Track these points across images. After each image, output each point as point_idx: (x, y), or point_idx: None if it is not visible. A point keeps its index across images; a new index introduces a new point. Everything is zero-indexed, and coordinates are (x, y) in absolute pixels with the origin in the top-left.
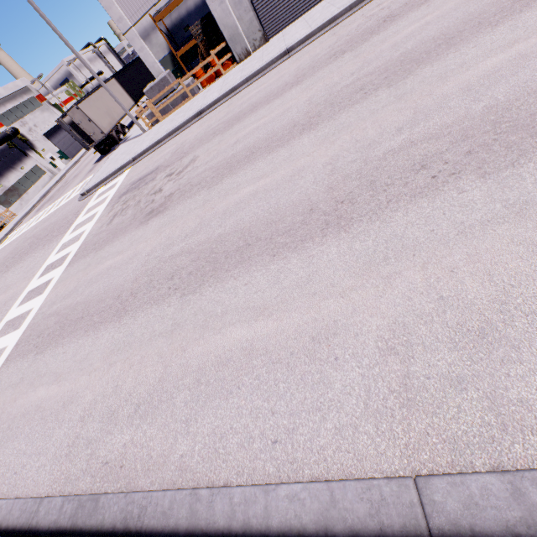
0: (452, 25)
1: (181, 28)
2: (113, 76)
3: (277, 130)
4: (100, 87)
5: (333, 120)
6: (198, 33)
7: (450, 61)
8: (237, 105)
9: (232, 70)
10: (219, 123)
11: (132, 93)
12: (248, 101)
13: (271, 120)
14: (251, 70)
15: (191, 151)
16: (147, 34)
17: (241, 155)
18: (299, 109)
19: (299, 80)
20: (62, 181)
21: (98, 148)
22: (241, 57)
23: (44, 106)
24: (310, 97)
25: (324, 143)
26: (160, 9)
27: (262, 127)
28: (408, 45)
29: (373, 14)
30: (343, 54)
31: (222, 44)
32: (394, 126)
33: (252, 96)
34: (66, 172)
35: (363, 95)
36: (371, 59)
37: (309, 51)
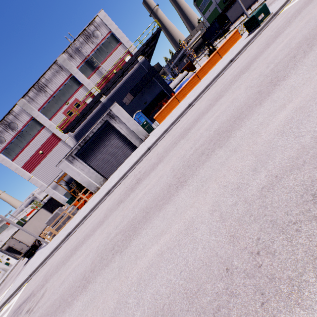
0: (150, 200)
1: (73, 179)
2: (42, 207)
3: (77, 278)
4: (31, 217)
5: (94, 282)
6: (74, 185)
7: (142, 238)
8: (81, 232)
9: (91, 198)
10: (69, 249)
11: (53, 210)
12: (85, 231)
13: (81, 261)
14: (94, 203)
15: (48, 279)
16: (56, 187)
17: (55, 305)
18: (92, 255)
19: (103, 219)
20: (5, 280)
21: (25, 256)
22: (95, 191)
23: (10, 226)
24: (99, 243)
25: (81, 316)
26: (60, 177)
27: (76, 267)
28: (136, 210)
29: (136, 174)
30: (120, 204)
31: (84, 189)
32: (107, 315)
33: (88, 226)
34: (12, 269)
35: (112, 256)
36: (125, 216)
37: (115, 193)
